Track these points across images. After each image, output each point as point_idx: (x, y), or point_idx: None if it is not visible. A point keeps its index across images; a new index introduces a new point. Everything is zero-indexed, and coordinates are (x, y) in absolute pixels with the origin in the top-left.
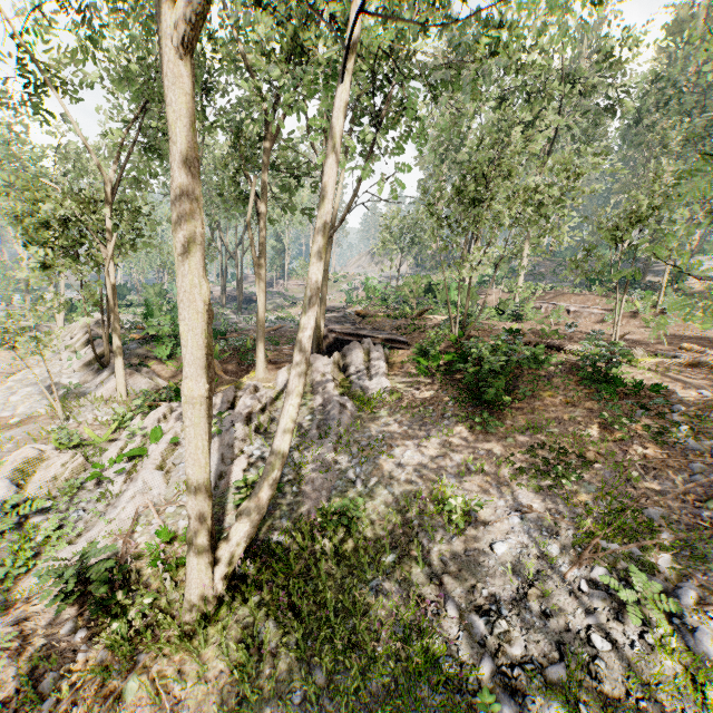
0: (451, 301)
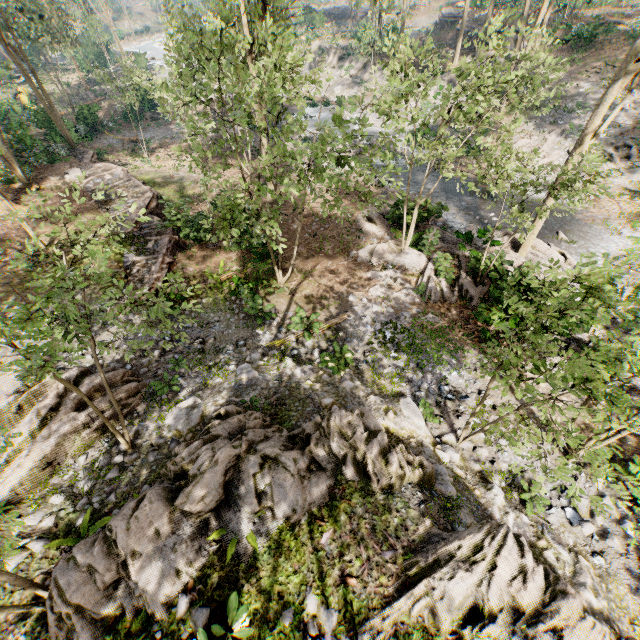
0: None
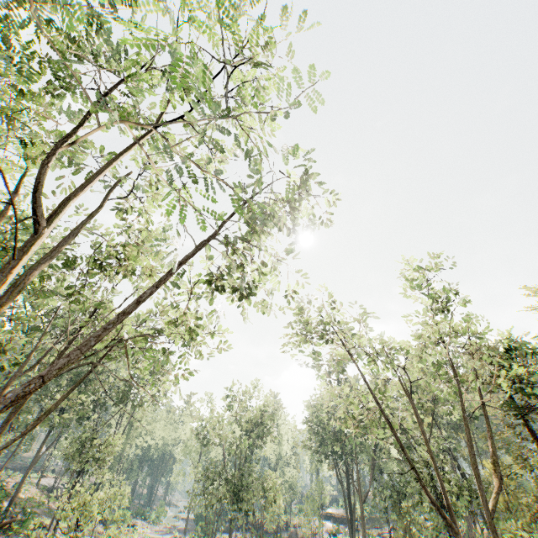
0: None
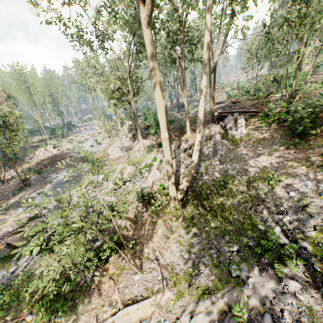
0: (289, 84)
